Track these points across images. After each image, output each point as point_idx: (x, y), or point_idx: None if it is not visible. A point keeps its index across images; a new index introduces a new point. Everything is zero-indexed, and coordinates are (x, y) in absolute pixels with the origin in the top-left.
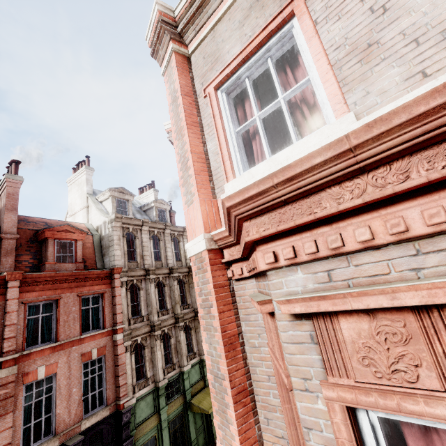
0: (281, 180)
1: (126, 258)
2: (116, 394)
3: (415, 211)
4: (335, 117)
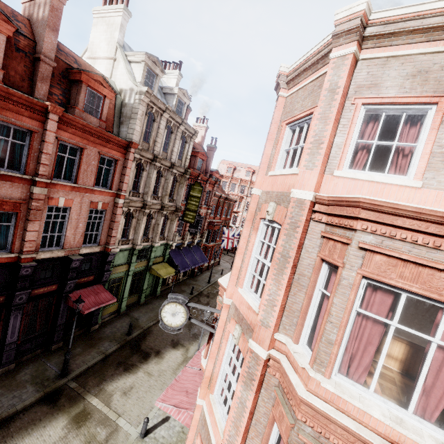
0: (391, 206)
1: (142, 136)
2: (106, 240)
3: (422, 237)
4: (414, 178)
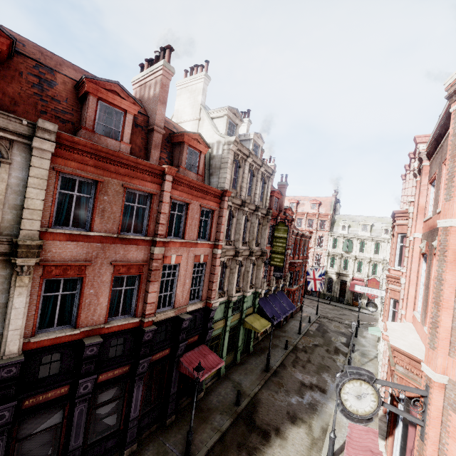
0: None
1: (231, 184)
2: (207, 294)
3: None
4: None
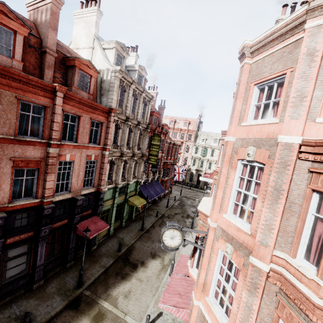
0: None
1: (118, 103)
2: (98, 182)
3: None
4: None
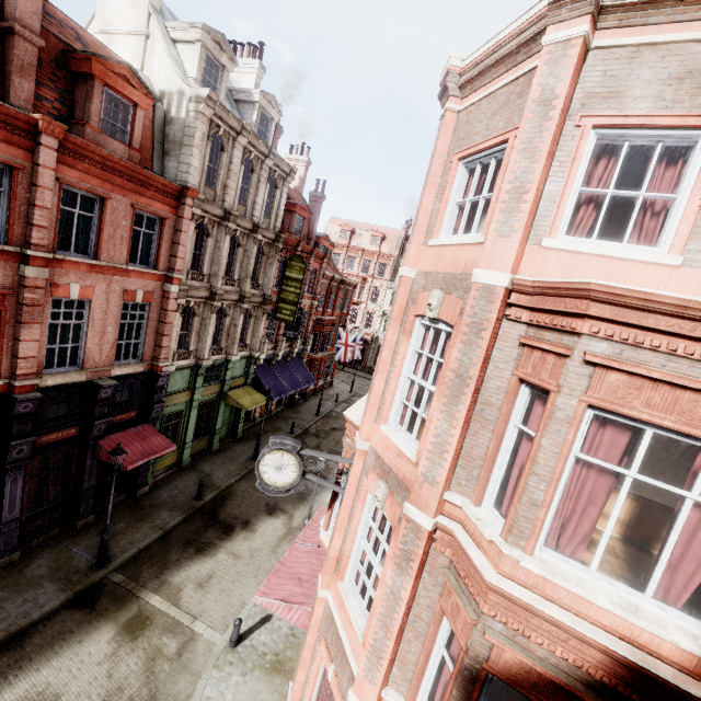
0: (640, 297)
1: (204, 177)
2: (153, 353)
3: (684, 345)
4: (670, 251)
